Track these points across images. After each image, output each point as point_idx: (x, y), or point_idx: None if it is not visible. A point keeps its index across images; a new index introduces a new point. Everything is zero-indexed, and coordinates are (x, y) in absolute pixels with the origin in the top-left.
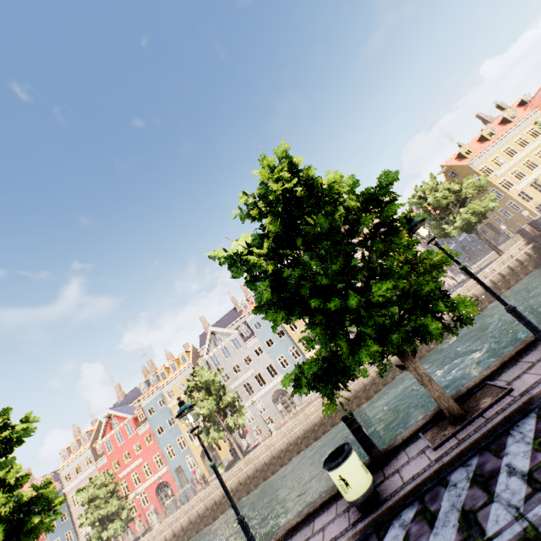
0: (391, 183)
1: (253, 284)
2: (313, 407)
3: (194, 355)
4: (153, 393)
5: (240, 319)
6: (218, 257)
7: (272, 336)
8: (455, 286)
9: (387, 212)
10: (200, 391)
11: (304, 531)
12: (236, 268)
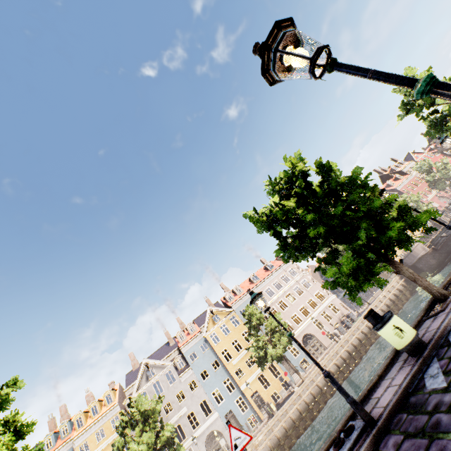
0: (359, 174)
1: (285, 224)
2: (260, 434)
3: (121, 394)
4: (61, 448)
5: (173, 352)
6: (249, 216)
7: (207, 367)
8: (357, 316)
9: (364, 184)
10: (134, 428)
11: (367, 406)
12: (262, 223)
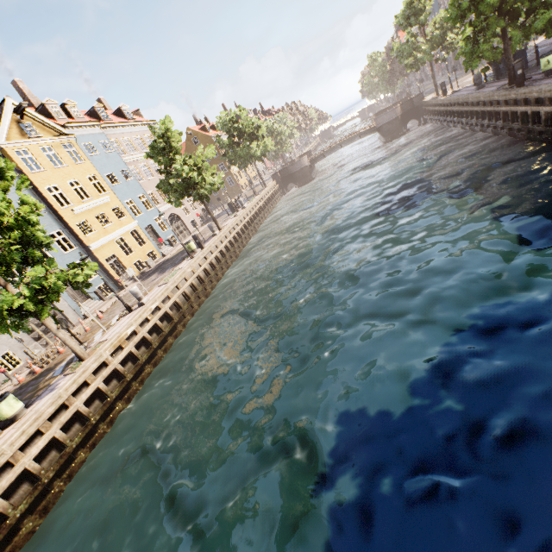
0: None
1: None
2: (198, 259)
3: None
4: None
5: None
6: None
7: None
8: (223, 212)
9: None
10: None
11: None
12: None
